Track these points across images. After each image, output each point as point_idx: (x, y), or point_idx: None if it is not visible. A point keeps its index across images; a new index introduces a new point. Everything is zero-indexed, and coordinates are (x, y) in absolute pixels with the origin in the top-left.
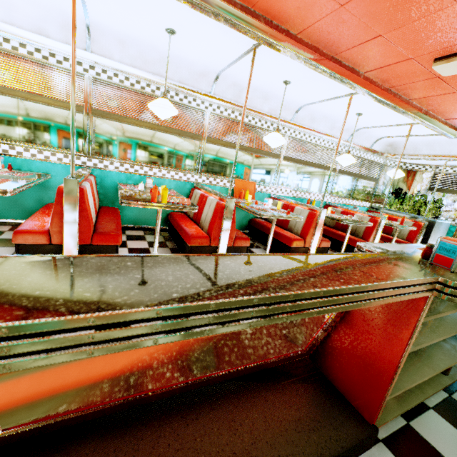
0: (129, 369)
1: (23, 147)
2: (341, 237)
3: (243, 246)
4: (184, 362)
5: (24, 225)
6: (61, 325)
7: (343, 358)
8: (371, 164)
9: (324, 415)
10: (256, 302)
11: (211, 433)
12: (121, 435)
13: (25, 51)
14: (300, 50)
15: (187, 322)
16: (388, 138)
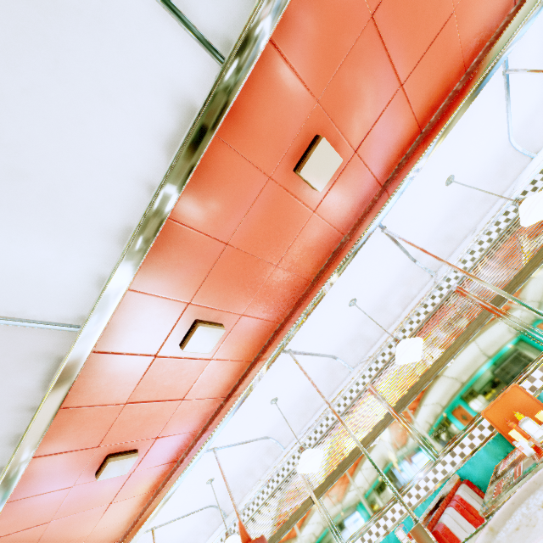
0: None
1: None
2: None
3: None
4: None
5: None
6: None
7: None
8: None
9: None
10: None
11: None
12: None
13: (270, 489)
14: (289, 325)
15: None
16: None
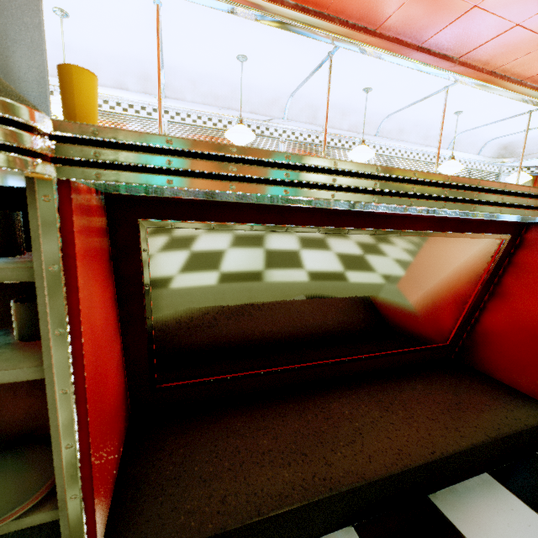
0: (268, 327)
1: None
2: None
3: None
4: (319, 330)
5: None
6: (268, 155)
7: (501, 341)
8: (483, 174)
9: (491, 401)
10: (415, 176)
11: (359, 409)
12: (264, 406)
13: (108, 107)
14: (382, 45)
15: (357, 182)
16: (499, 139)
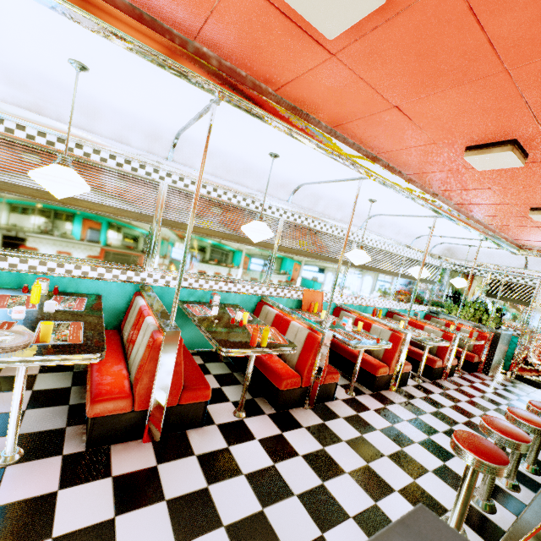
0: None
1: (75, 264)
2: (414, 353)
3: (333, 382)
4: None
5: (99, 386)
6: None
7: None
8: (430, 267)
9: None
10: None
11: None
12: None
13: (98, 158)
14: (409, 188)
15: None
16: (447, 243)
